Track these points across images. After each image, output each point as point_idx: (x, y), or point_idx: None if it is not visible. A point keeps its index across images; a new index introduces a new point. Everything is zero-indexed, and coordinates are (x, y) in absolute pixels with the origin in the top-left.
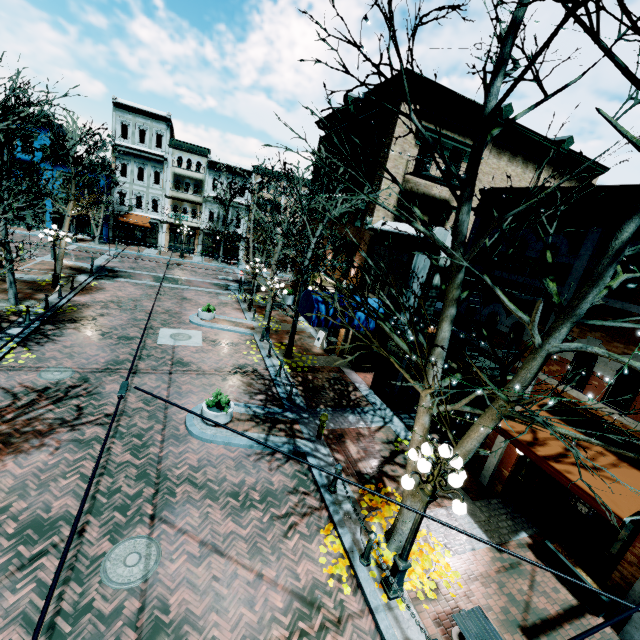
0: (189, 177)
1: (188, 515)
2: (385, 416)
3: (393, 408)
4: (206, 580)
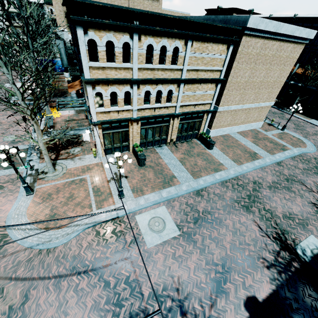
0: (12, 12)
1: (1, 112)
2: (73, 98)
3: (77, 96)
4: (2, 118)
